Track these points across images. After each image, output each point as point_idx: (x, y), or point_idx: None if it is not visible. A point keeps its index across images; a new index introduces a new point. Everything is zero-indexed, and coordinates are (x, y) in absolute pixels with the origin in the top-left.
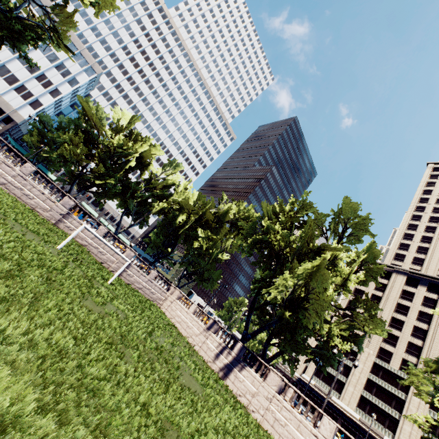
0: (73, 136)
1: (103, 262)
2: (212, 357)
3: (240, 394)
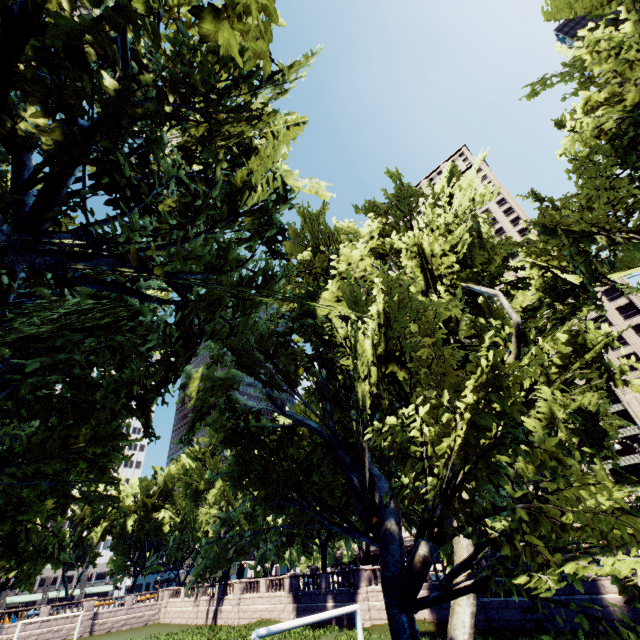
0: None
1: (66, 637)
2: (206, 615)
3: (226, 620)
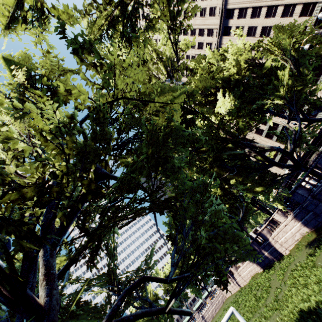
0: None
1: None
2: (235, 286)
3: (243, 284)
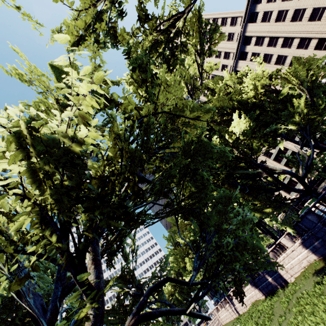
0: None
1: None
2: (233, 313)
3: (241, 311)
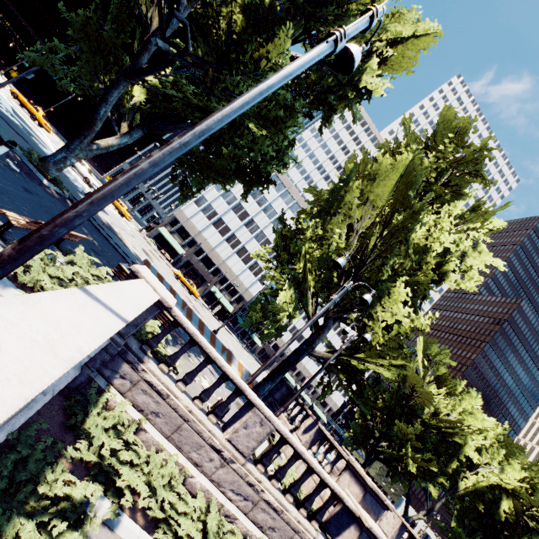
0: (404, 425)
1: None
2: None
3: None
